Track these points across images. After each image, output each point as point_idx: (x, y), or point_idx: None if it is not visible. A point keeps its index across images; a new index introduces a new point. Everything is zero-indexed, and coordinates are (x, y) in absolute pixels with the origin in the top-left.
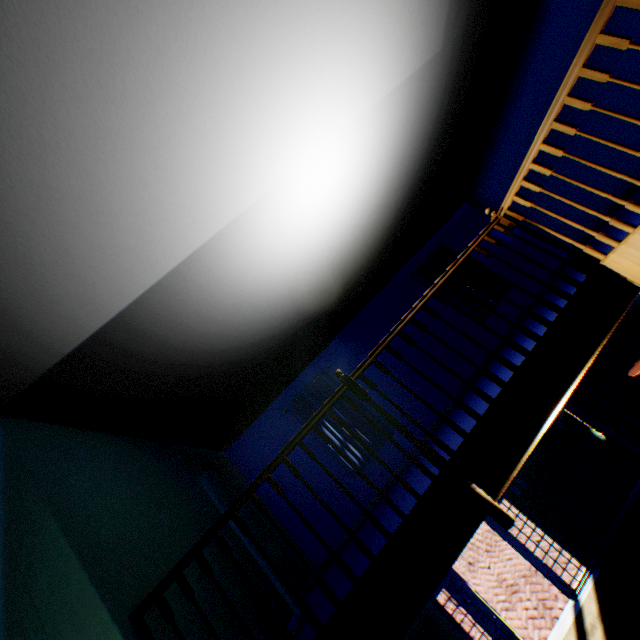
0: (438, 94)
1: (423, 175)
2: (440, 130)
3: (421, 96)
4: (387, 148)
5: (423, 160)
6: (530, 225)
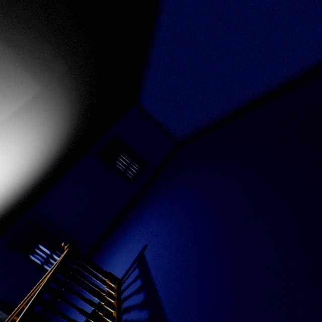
0: (64, 100)
1: (80, 124)
2: (83, 106)
3: (40, 112)
4: (19, 145)
5: (74, 121)
6: (162, 127)
